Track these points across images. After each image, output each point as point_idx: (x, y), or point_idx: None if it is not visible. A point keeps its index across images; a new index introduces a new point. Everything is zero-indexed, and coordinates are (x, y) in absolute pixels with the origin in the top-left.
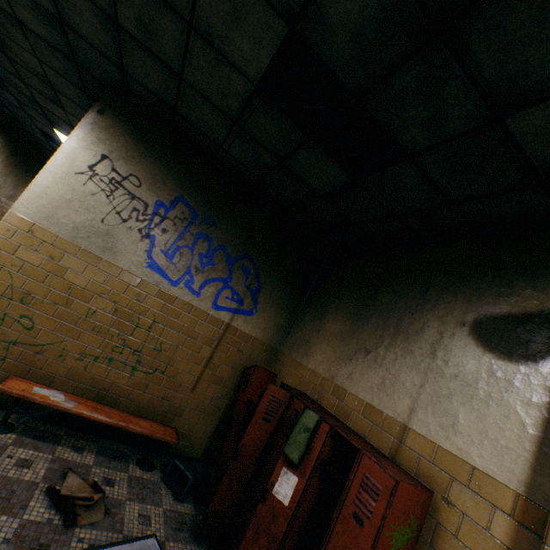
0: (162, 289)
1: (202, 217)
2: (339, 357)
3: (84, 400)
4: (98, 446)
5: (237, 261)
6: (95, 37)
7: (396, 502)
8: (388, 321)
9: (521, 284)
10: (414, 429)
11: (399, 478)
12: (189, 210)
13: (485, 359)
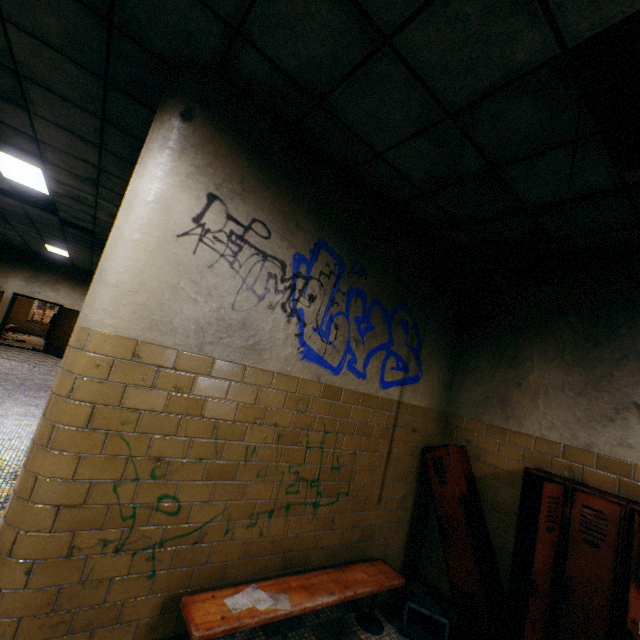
0: (325, 383)
1: (349, 265)
2: (585, 419)
3: (284, 582)
4: (309, 629)
5: (394, 316)
6: None
7: None
8: None
9: None
10: None
11: None
12: (333, 259)
13: None
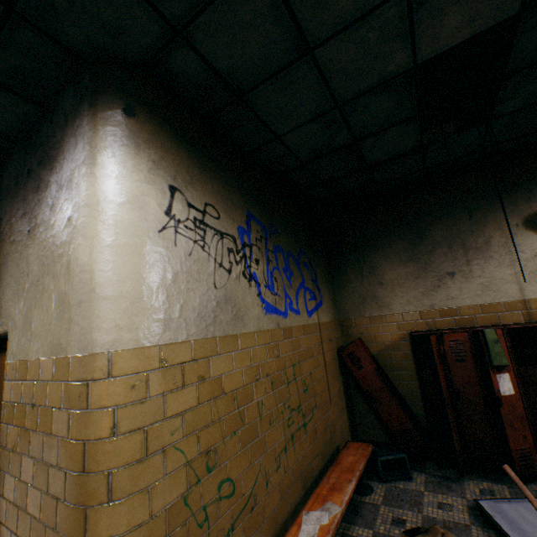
0: (282, 327)
1: (268, 228)
2: (425, 291)
3: (318, 495)
4: None
5: (299, 260)
6: None
7: None
8: (452, 247)
9: None
10: (531, 298)
11: None
12: (259, 226)
13: None
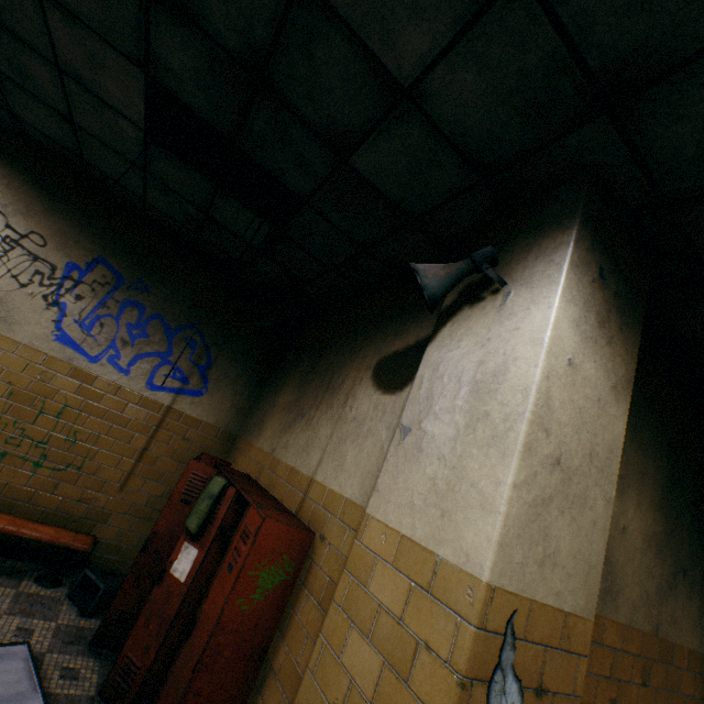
0: (77, 366)
1: (130, 282)
2: (282, 429)
3: None
4: None
5: (180, 332)
6: None
7: (262, 540)
8: (324, 381)
9: (410, 322)
10: (317, 479)
11: (267, 516)
12: (113, 274)
13: (375, 397)
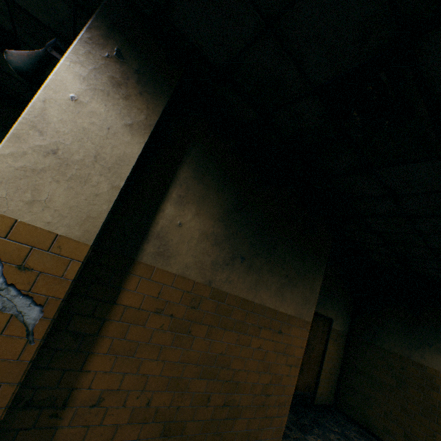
0: None
1: None
2: None
3: None
4: None
5: None
6: None
7: None
8: None
9: None
10: None
11: None
12: None
13: None
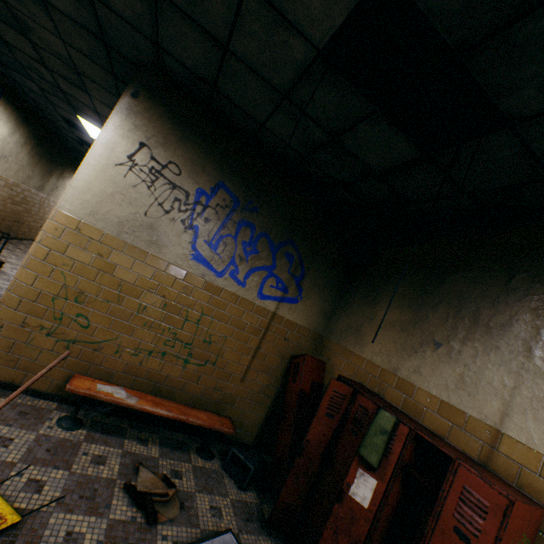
0: (208, 281)
1: (243, 203)
2: (400, 349)
3: (144, 395)
4: (159, 437)
5: (280, 248)
6: (128, 8)
7: (510, 522)
8: (460, 312)
9: None
10: (510, 435)
11: (512, 497)
12: (230, 197)
13: None
